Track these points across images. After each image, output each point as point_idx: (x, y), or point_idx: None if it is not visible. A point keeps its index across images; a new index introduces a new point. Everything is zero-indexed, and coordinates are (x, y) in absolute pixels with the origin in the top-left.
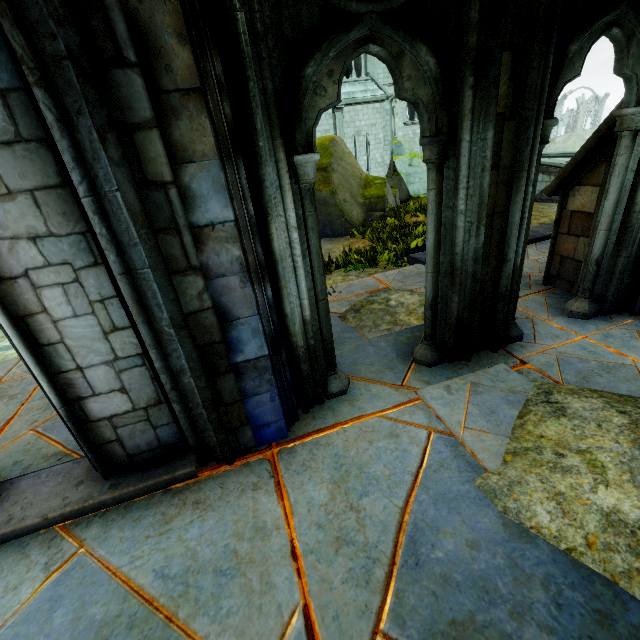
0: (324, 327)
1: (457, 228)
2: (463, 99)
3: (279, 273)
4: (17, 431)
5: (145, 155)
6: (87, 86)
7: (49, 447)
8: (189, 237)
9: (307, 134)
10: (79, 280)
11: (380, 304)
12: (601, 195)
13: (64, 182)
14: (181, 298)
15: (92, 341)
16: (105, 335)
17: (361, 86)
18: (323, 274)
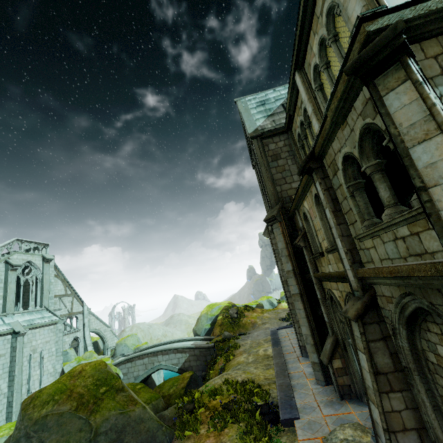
0: None
1: None
2: None
3: None
4: None
5: None
6: None
7: None
8: None
9: None
10: None
11: (349, 442)
12: (348, 361)
13: None
14: None
15: None
16: None
17: (38, 314)
18: None
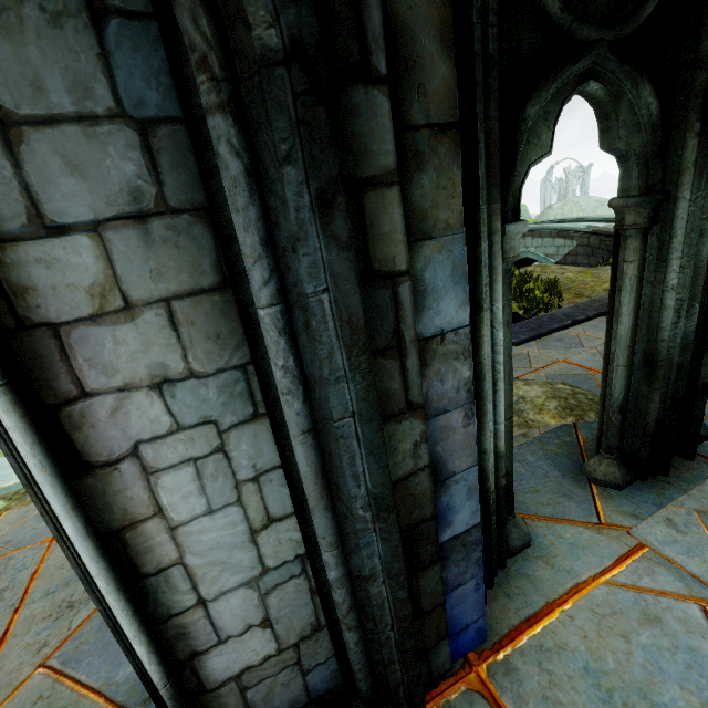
0: (507, 455)
1: (665, 308)
2: (683, 149)
3: (483, 392)
4: (14, 671)
5: (374, 229)
6: (319, 110)
7: (79, 703)
8: (415, 358)
9: (513, 195)
10: (224, 448)
11: None
12: None
13: (224, 281)
14: (389, 458)
15: (230, 550)
16: (252, 535)
17: None
18: (511, 382)
